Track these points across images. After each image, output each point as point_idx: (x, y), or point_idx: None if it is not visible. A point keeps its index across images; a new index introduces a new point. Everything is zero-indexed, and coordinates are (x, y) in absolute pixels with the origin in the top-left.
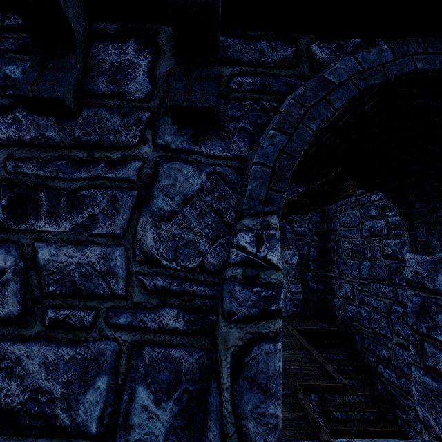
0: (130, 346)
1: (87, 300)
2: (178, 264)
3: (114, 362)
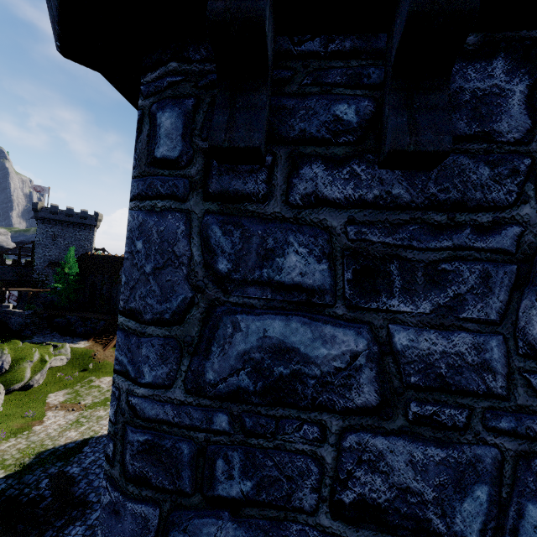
0: (515, 455)
1: (457, 396)
2: None
3: (495, 472)
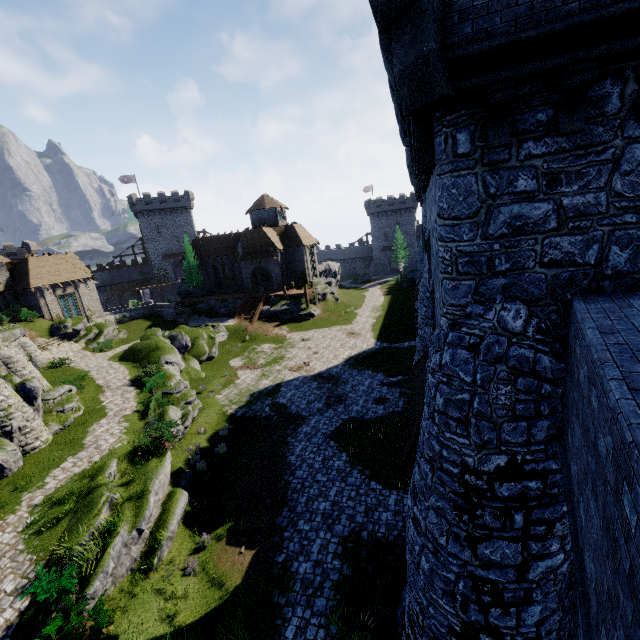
0: (608, 232)
1: (587, 217)
2: (633, 194)
3: (601, 239)
